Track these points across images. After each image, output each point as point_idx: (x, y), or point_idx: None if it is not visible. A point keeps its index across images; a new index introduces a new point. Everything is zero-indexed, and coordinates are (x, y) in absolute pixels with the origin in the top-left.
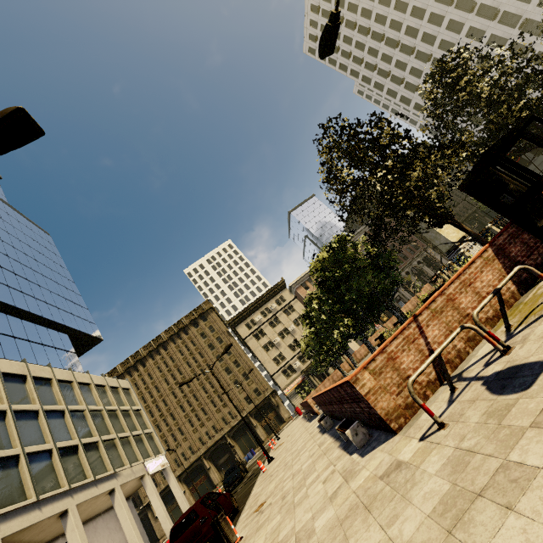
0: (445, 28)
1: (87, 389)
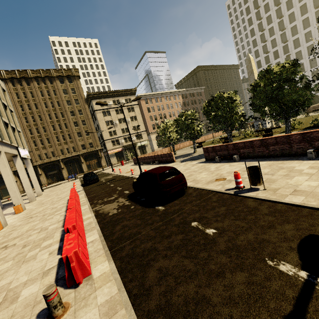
0: (300, 6)
1: None
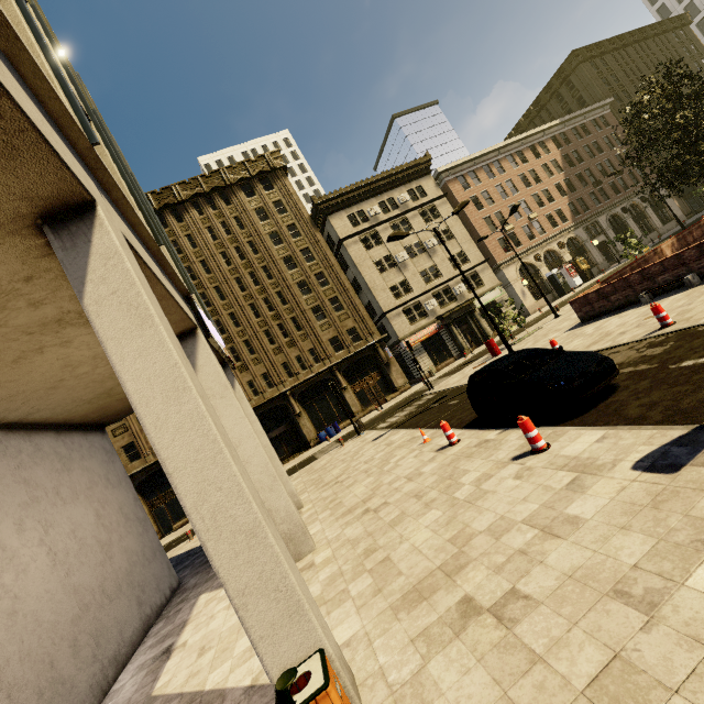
0: None
1: None
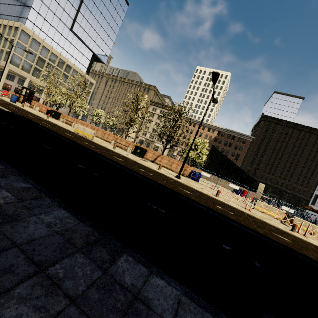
0: None
1: (77, 72)
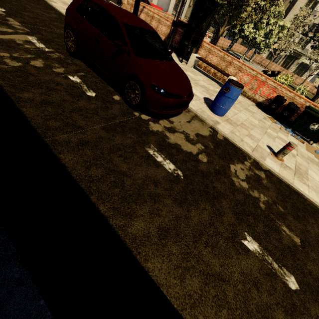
0: None
1: None
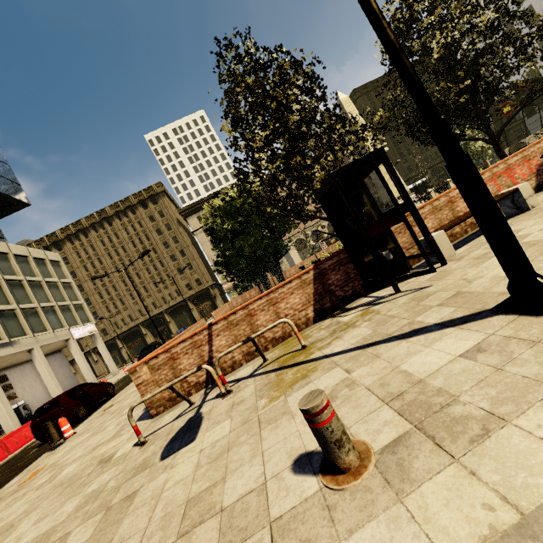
0: None
1: (4, 258)
